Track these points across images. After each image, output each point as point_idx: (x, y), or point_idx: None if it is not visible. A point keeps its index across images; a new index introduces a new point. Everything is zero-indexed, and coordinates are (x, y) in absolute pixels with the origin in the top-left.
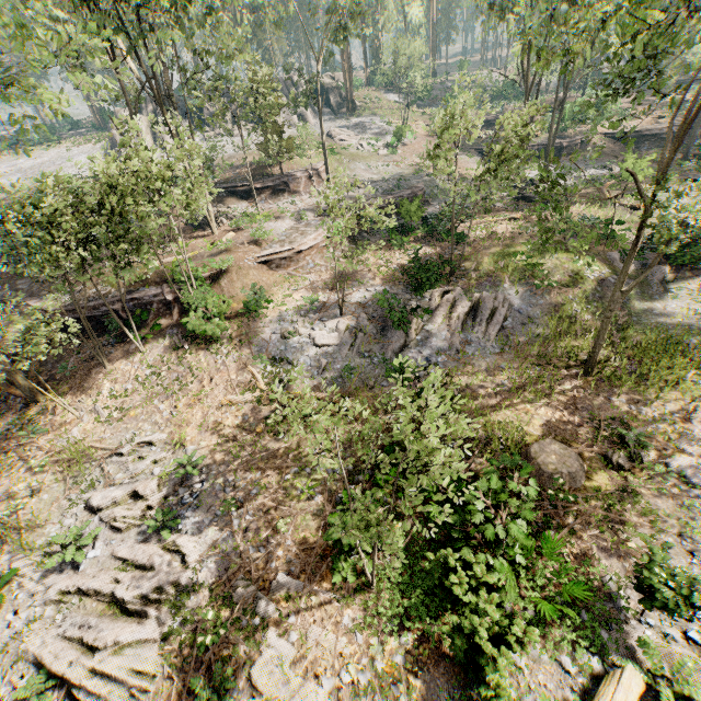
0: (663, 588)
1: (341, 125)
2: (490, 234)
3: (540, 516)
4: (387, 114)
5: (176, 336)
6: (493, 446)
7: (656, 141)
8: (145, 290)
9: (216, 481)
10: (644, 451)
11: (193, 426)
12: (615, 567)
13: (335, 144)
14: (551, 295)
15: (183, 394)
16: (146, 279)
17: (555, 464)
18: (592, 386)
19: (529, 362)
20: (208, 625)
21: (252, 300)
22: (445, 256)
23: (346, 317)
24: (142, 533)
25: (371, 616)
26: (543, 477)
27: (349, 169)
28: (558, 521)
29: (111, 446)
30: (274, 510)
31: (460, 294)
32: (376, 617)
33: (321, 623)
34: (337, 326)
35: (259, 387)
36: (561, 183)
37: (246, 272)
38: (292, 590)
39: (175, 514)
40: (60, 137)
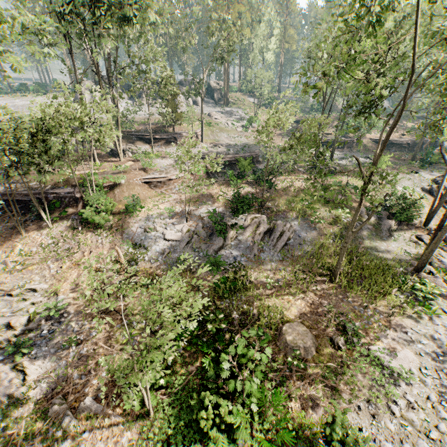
0: (340, 441)
1: (218, 110)
2: (290, 186)
3: (279, 376)
4: (247, 108)
5: (76, 221)
6: (261, 322)
7: (400, 148)
8: (63, 188)
9: (70, 322)
10: (357, 338)
11: (68, 282)
12: (321, 421)
13: (211, 120)
14: (320, 228)
15: (69, 259)
16: (66, 182)
17: (296, 340)
18: (333, 289)
19: (298, 268)
20: (22, 432)
21: (131, 205)
22: (260, 195)
23: (189, 223)
24: (4, 355)
25: (143, 438)
26: (287, 348)
27: (217, 136)
28: (290, 381)
29: (7, 288)
30: (102, 349)
31: (263, 219)
32: (146, 439)
33: (106, 440)
34: (182, 229)
35: (120, 261)
36: (340, 163)
37: (133, 186)
38: (94, 411)
39: (31, 343)
40: (47, 91)
